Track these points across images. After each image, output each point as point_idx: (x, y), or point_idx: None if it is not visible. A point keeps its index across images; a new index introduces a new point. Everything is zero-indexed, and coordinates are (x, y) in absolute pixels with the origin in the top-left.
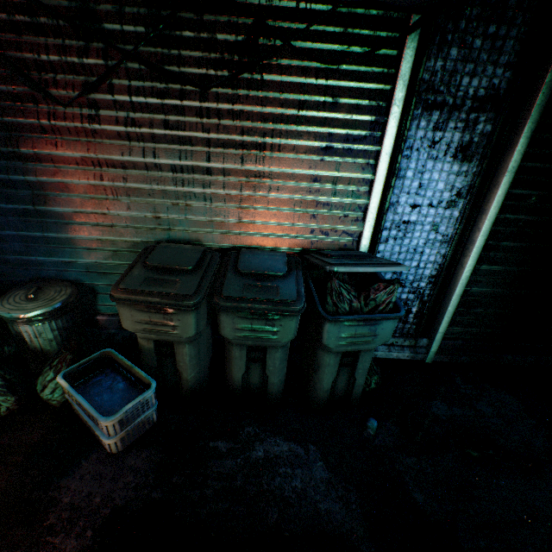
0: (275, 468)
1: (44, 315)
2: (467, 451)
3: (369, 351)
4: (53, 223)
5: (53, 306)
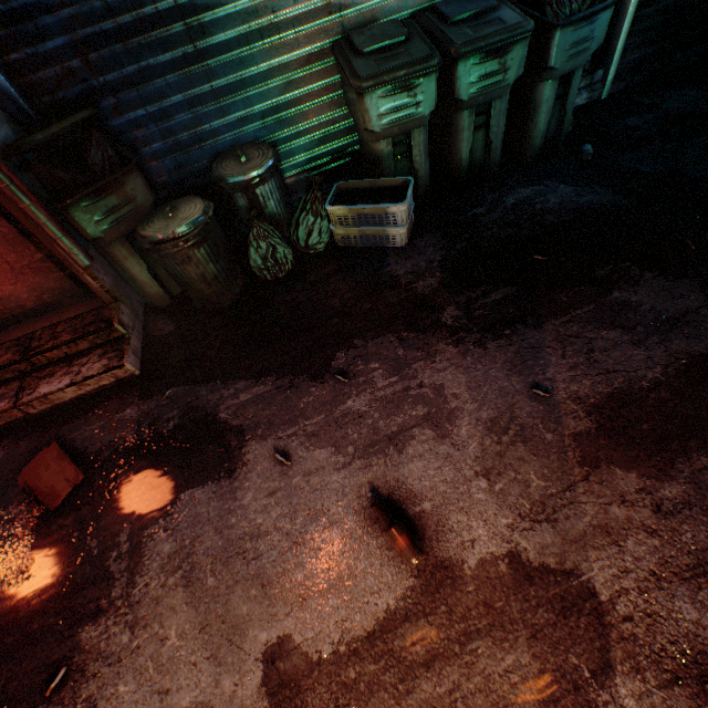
0: (530, 203)
1: (270, 170)
2: (670, 132)
3: (581, 69)
4: (217, 65)
5: (273, 158)
